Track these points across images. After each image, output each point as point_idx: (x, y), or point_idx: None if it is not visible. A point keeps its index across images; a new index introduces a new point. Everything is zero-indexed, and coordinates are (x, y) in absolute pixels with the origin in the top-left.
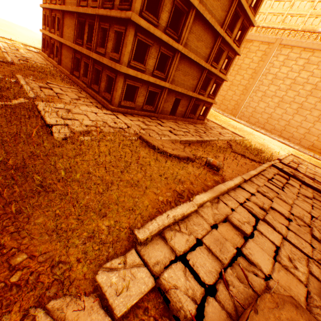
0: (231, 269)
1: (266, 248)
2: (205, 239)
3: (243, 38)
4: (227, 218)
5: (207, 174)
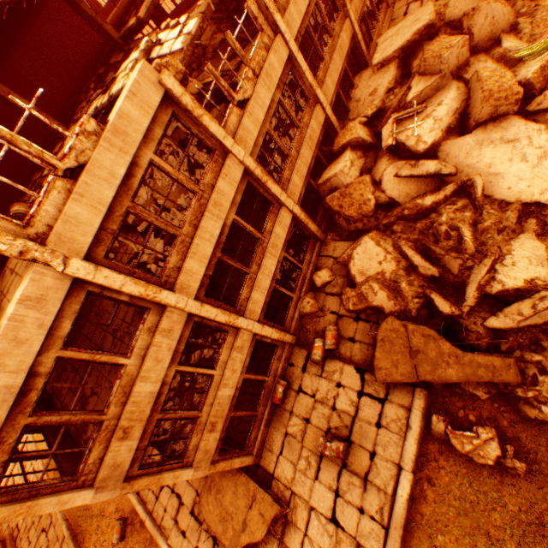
0: (202, 524)
1: (183, 483)
2: (194, 543)
3: None
4: (174, 519)
5: (137, 536)
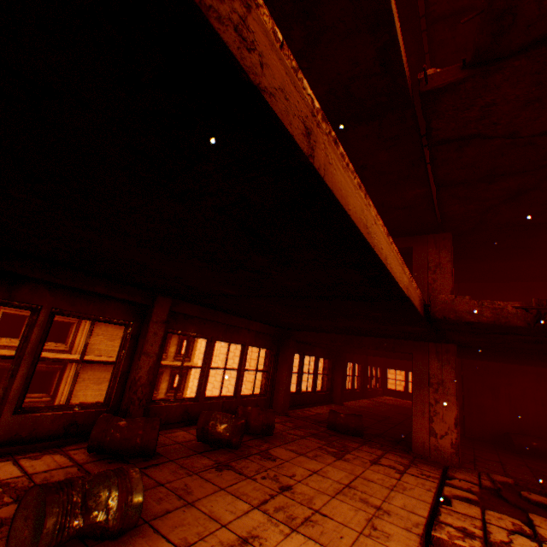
0: None
1: None
2: None
3: (186, 382)
4: None
5: None
